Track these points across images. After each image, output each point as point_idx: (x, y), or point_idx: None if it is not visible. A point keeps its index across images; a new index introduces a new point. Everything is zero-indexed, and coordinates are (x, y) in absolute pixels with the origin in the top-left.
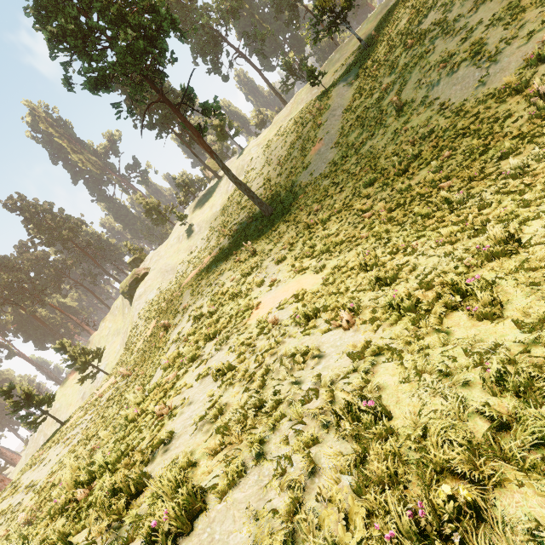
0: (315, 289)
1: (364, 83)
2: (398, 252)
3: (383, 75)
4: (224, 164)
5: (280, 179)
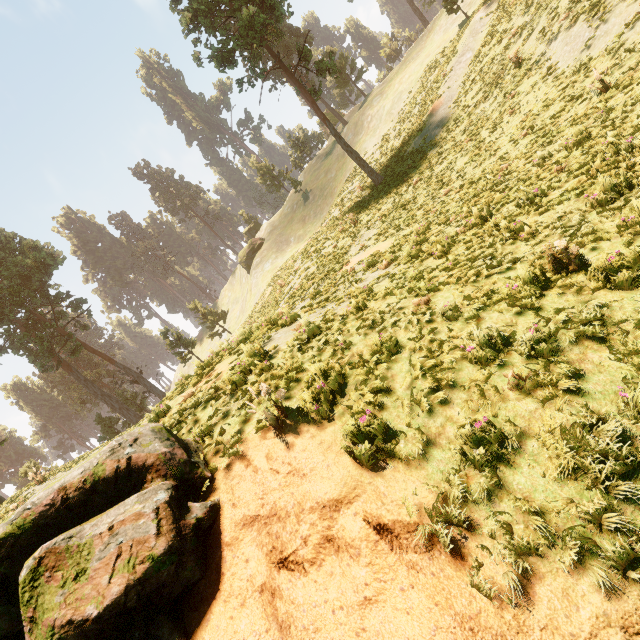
0: (385, 250)
1: (499, 21)
2: (441, 224)
3: (517, 14)
4: (336, 132)
5: (397, 141)
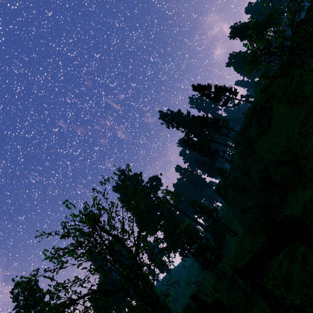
0: None
1: None
2: None
3: None
4: None
5: None
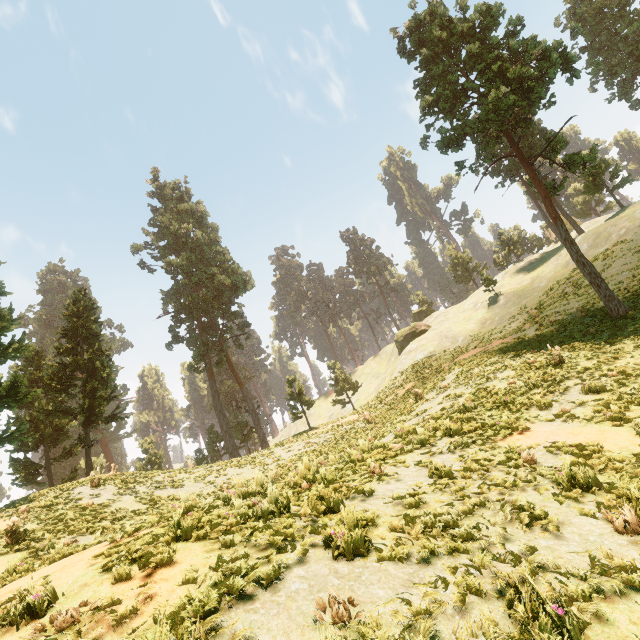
0: (619, 455)
1: None
2: None
3: None
4: (569, 235)
5: None
